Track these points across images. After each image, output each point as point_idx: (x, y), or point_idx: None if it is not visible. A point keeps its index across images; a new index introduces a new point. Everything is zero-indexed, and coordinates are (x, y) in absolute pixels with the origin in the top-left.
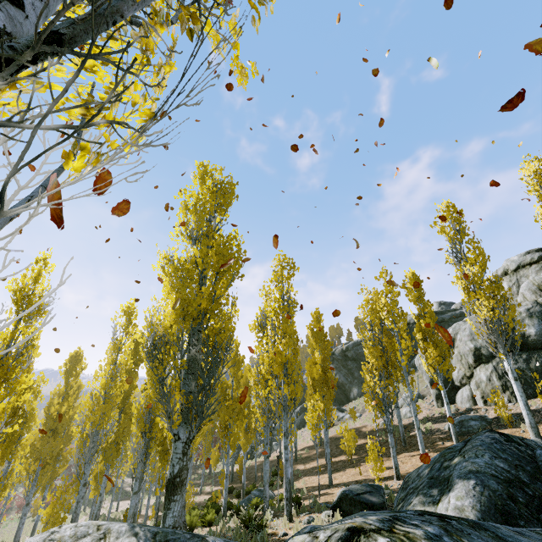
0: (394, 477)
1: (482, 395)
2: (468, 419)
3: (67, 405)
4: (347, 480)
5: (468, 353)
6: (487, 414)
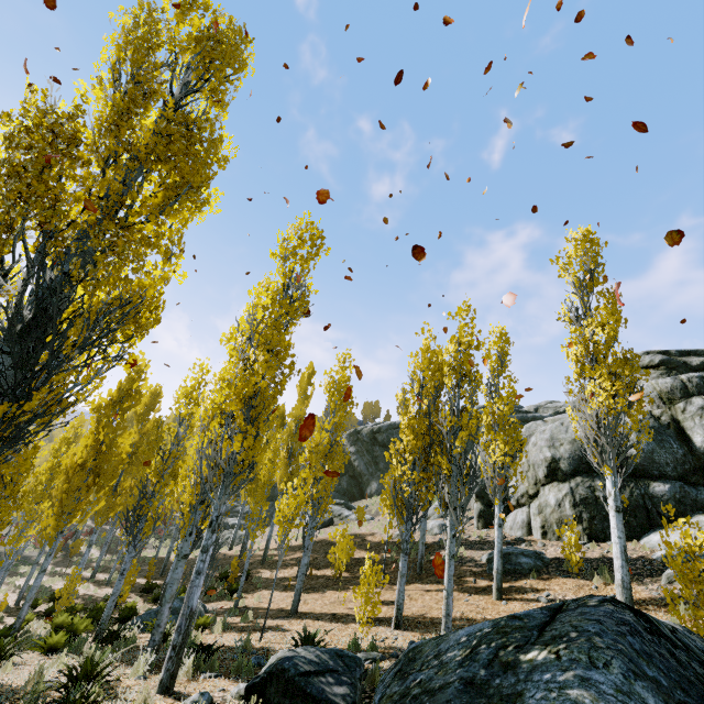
0: (391, 621)
1: (543, 523)
2: (518, 553)
3: None
4: (321, 610)
5: (541, 463)
6: (544, 551)
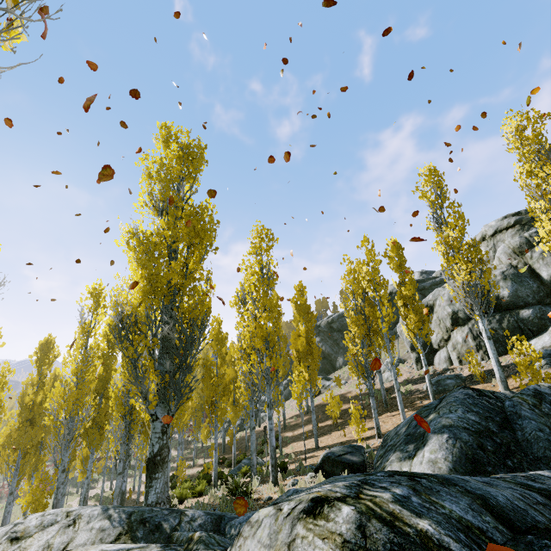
0: (375, 436)
1: (458, 355)
2: (445, 378)
3: (42, 394)
4: (332, 442)
5: (446, 317)
6: (462, 373)
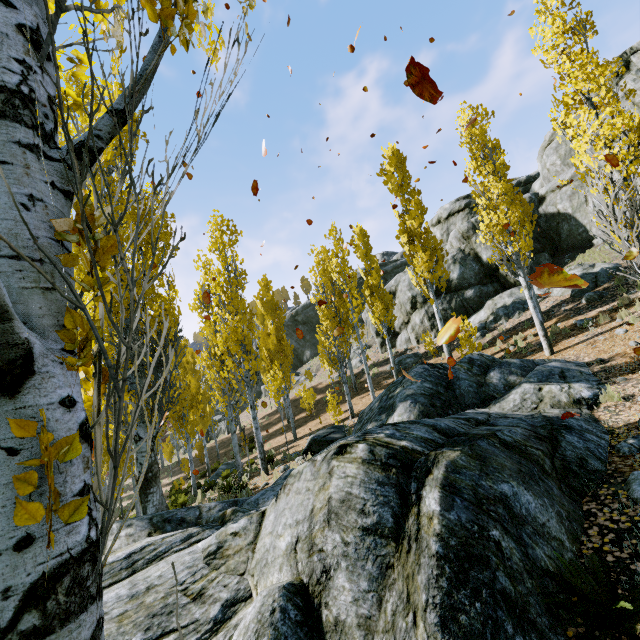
0: (349, 417)
1: (416, 336)
2: (405, 358)
3: None
4: (310, 431)
5: (407, 302)
6: (419, 351)
